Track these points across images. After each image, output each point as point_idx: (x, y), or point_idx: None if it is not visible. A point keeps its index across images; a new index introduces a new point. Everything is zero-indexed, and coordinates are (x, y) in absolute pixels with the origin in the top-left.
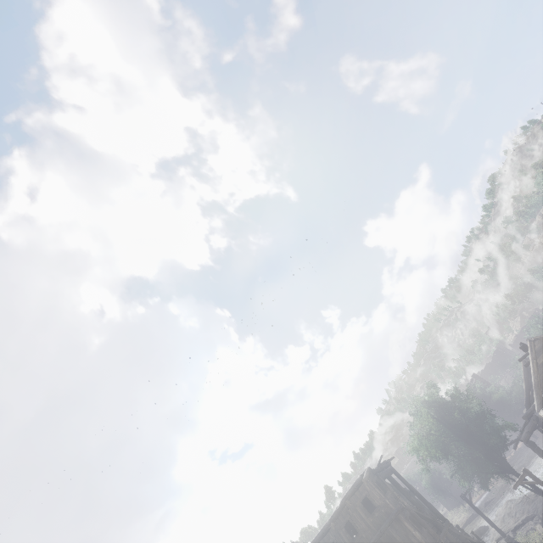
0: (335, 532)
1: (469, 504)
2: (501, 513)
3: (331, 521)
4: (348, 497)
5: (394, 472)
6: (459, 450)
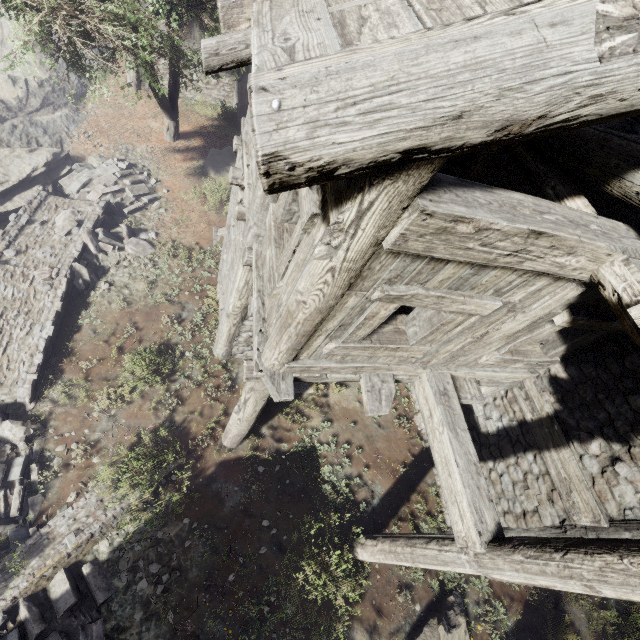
0: None
1: None
2: None
3: None
4: None
5: None
6: None
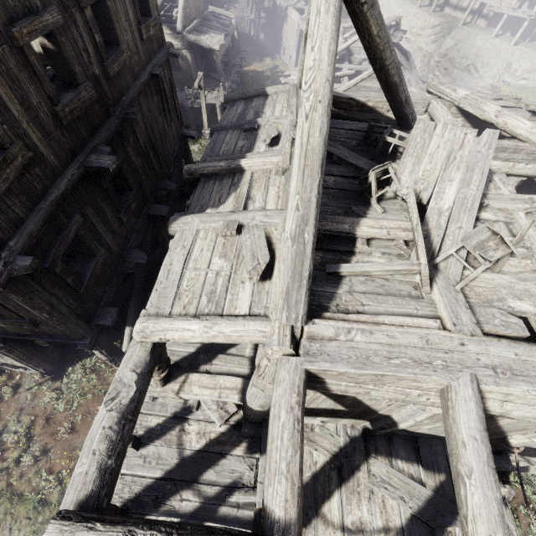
0: None
1: None
2: None
3: None
4: None
5: None
6: None
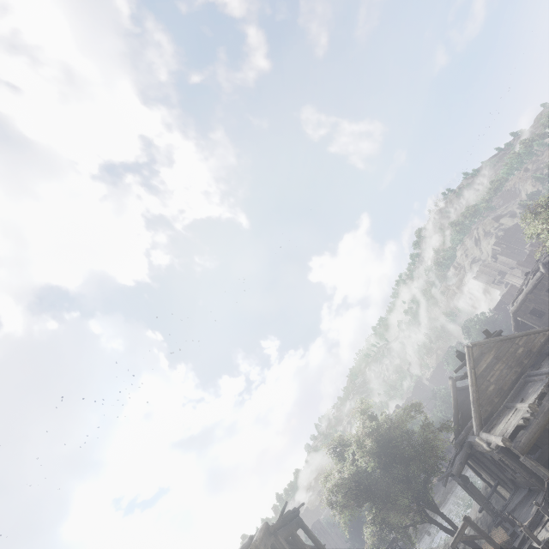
0: None
1: None
2: None
3: None
4: None
5: (301, 525)
6: (382, 490)
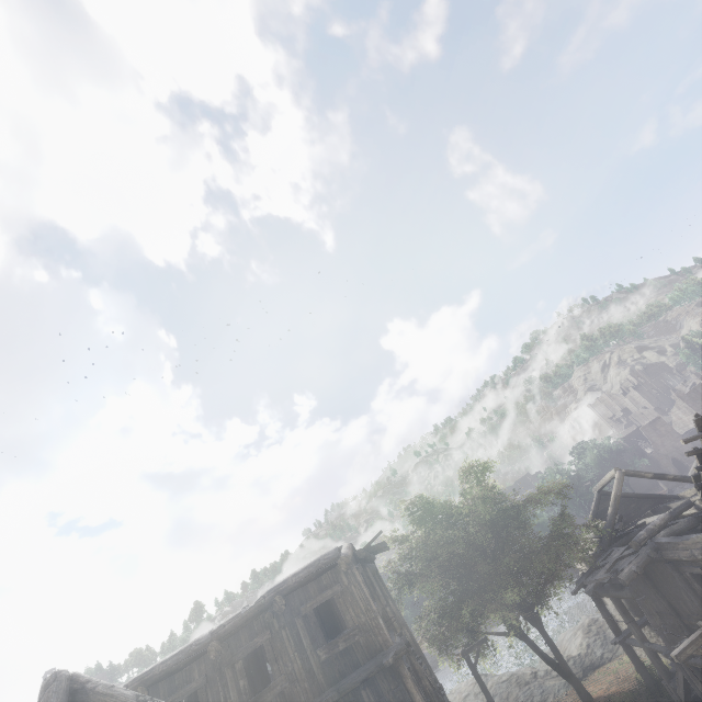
0: (212, 667)
1: (472, 668)
2: (463, 691)
3: (214, 637)
4: (285, 590)
5: (377, 575)
6: (481, 576)
